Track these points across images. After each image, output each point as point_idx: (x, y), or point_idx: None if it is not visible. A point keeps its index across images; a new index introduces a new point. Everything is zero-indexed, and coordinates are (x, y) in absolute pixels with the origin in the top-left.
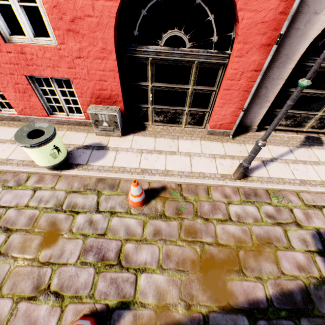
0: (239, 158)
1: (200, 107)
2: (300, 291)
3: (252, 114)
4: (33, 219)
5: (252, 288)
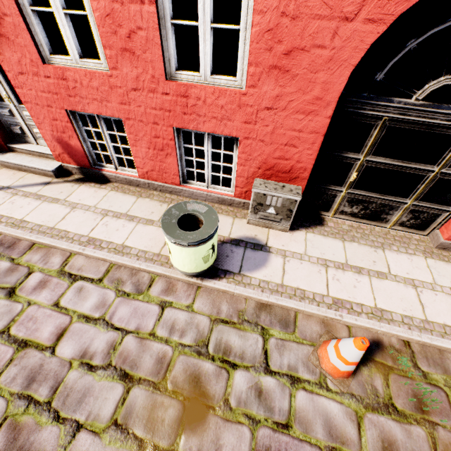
0: None
1: (437, 202)
2: None
3: None
4: (164, 362)
5: None
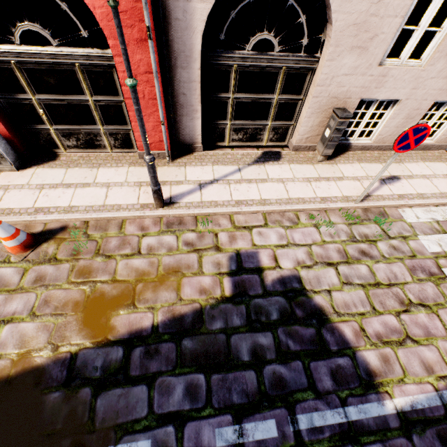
0: (172, 184)
1: (117, 124)
2: (193, 313)
3: (186, 128)
4: None
5: (140, 318)
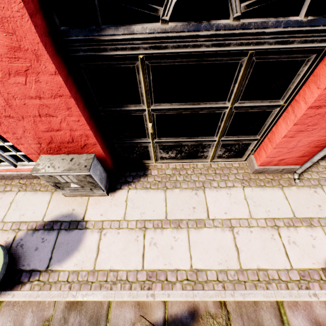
0: (323, 224)
1: (243, 134)
2: None
3: None
4: None
5: None
